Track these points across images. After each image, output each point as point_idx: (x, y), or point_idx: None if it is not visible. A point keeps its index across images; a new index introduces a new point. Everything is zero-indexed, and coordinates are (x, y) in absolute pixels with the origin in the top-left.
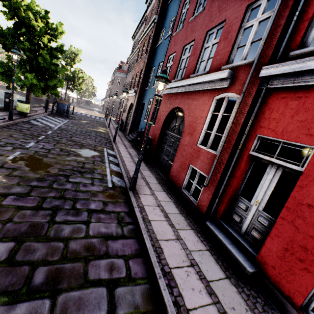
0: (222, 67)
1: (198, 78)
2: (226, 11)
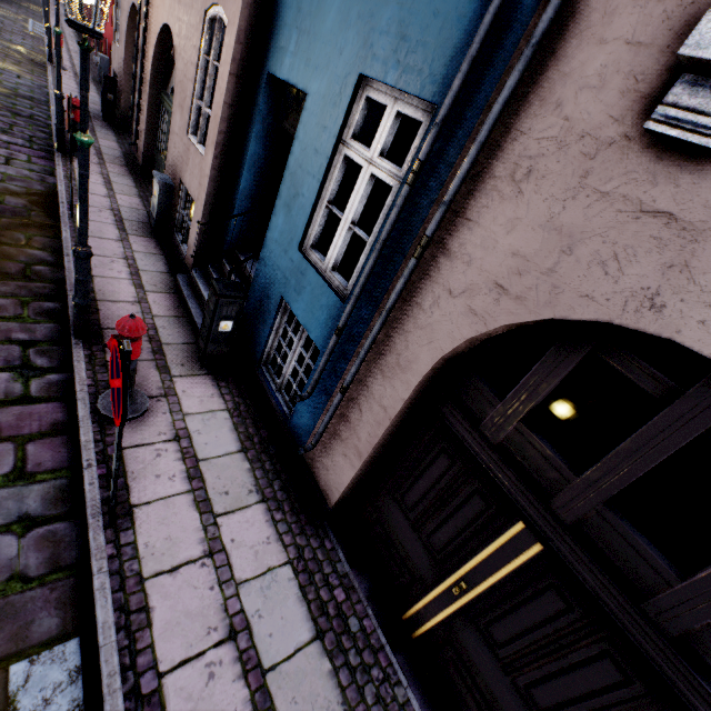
0: None
1: None
2: None
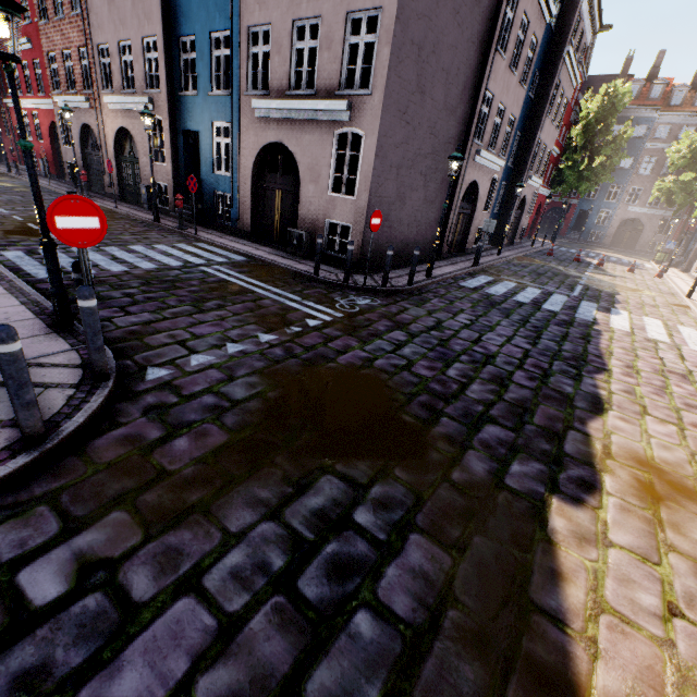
0: None
1: None
2: None
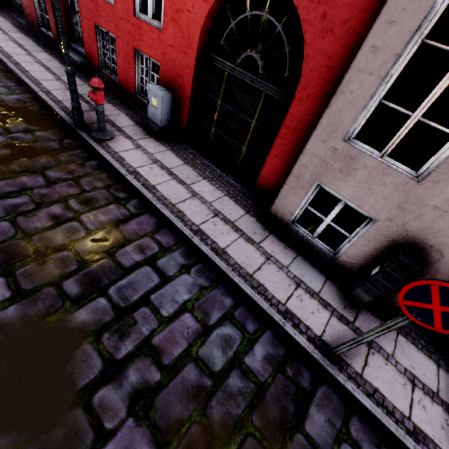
0: None
1: None
2: None
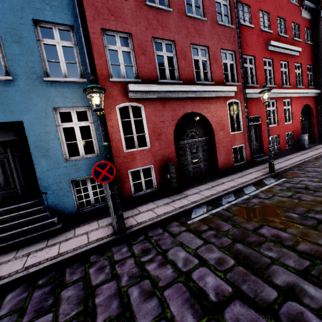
0: (225, 83)
1: (216, 87)
2: (205, 39)
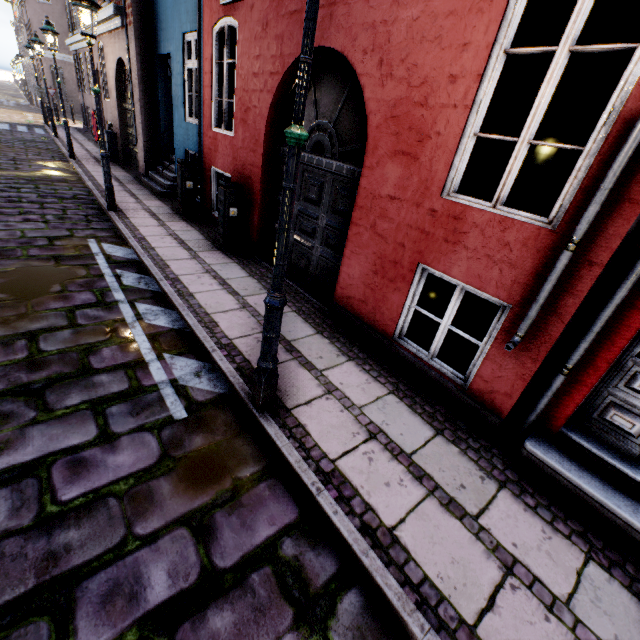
0: None
1: None
2: None
